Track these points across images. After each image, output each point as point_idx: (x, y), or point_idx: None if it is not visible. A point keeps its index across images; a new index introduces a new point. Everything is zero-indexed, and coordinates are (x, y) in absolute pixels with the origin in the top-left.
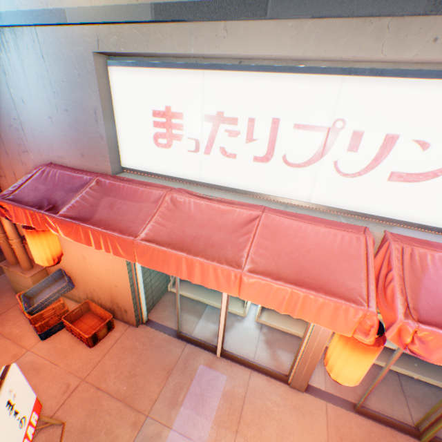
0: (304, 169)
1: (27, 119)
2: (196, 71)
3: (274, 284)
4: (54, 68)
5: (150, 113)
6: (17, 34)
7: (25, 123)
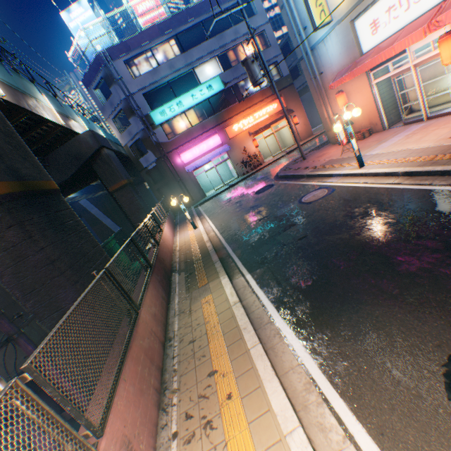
0: (421, 1)
1: (332, 61)
2: (378, 2)
3: (400, 42)
4: (339, 37)
5: (368, 27)
6: (329, 36)
7: (332, 63)
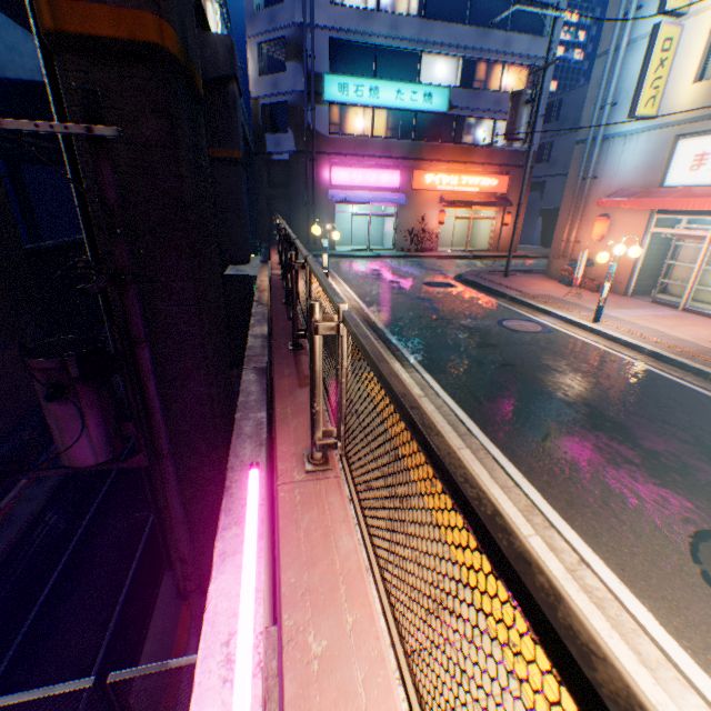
0: None
1: (620, 171)
2: None
3: None
4: (650, 146)
5: (691, 157)
6: (638, 136)
7: (617, 174)
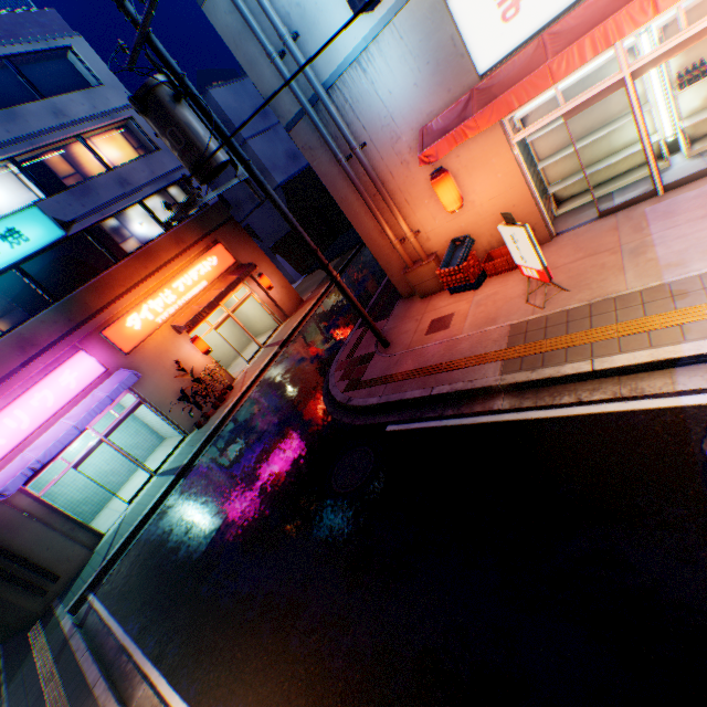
0: None
1: (394, 108)
2: None
3: None
4: (411, 39)
5: (491, 1)
6: (378, 42)
7: (393, 113)
